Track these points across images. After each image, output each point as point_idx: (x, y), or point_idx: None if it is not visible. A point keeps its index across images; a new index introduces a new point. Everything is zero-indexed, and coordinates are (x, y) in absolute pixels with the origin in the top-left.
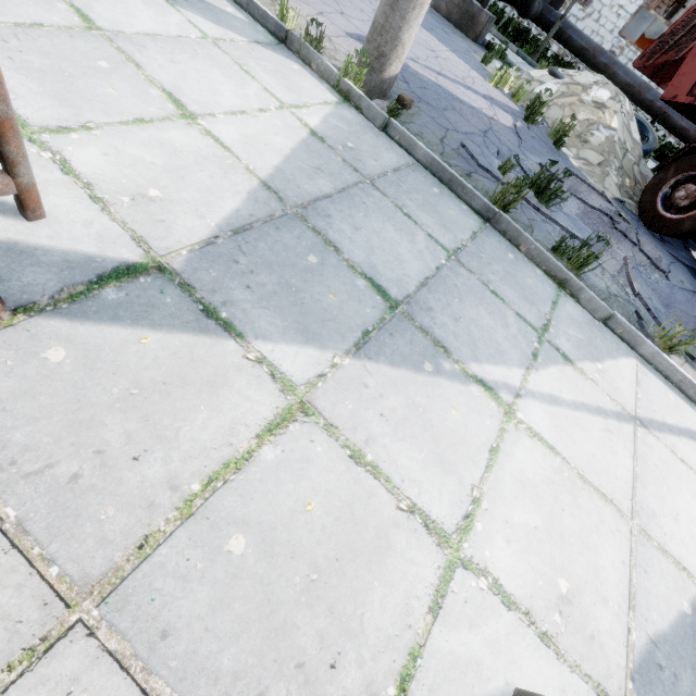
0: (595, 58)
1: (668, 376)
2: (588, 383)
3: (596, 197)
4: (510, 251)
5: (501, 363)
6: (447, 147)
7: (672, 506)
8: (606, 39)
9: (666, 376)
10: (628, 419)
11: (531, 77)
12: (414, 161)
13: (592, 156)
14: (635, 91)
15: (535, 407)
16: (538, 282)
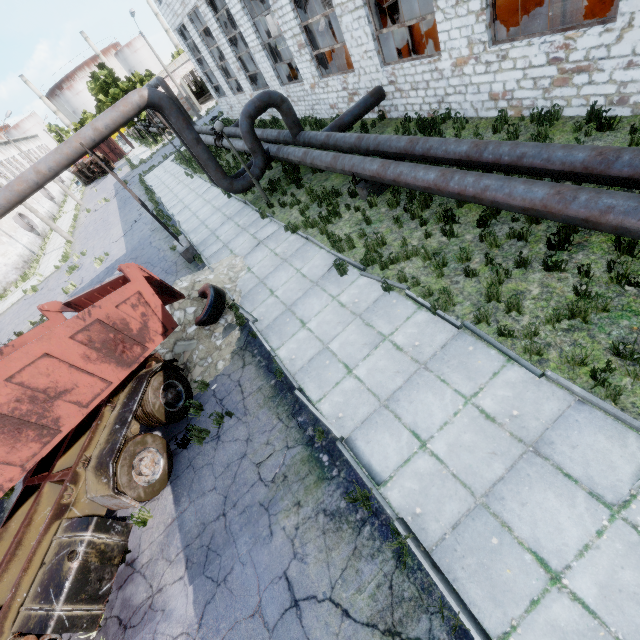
0: (306, 163)
1: None
2: None
3: None
4: None
5: None
6: None
7: None
8: (380, 78)
9: None
10: None
11: None
12: None
13: None
14: (332, 169)
15: None
16: None
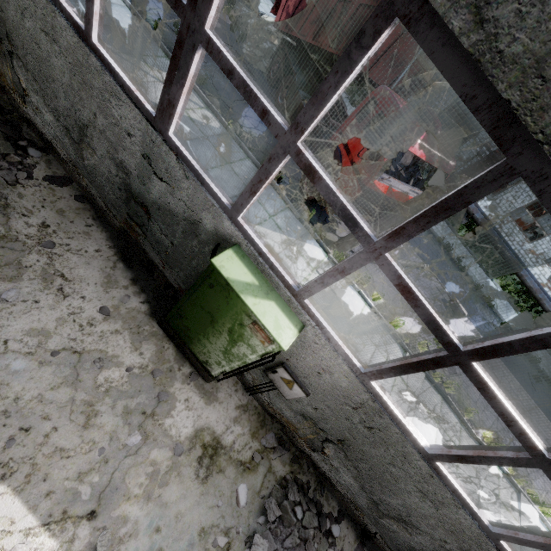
0: None
1: (195, 90)
2: (149, 69)
3: (240, 62)
4: (151, 41)
5: (113, 47)
6: (152, 11)
7: (153, 91)
8: None
9: (195, 90)
10: (158, 80)
11: (249, 15)
12: (126, 6)
13: (258, 52)
14: None
15: (117, 57)
16: (156, 51)
